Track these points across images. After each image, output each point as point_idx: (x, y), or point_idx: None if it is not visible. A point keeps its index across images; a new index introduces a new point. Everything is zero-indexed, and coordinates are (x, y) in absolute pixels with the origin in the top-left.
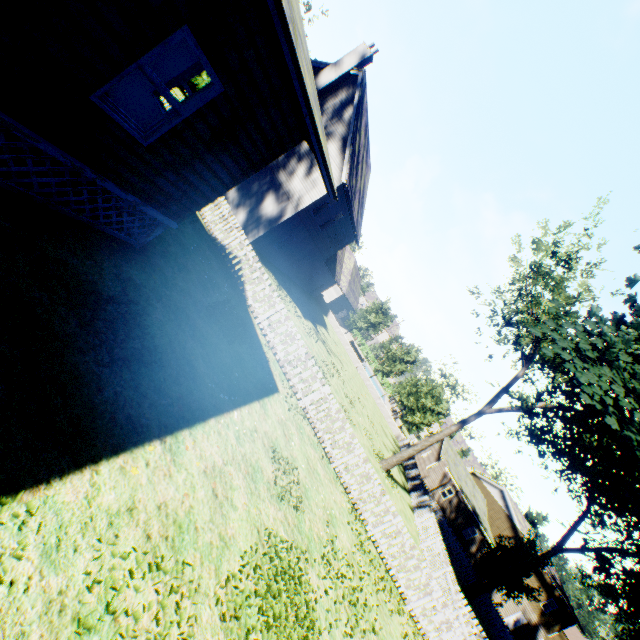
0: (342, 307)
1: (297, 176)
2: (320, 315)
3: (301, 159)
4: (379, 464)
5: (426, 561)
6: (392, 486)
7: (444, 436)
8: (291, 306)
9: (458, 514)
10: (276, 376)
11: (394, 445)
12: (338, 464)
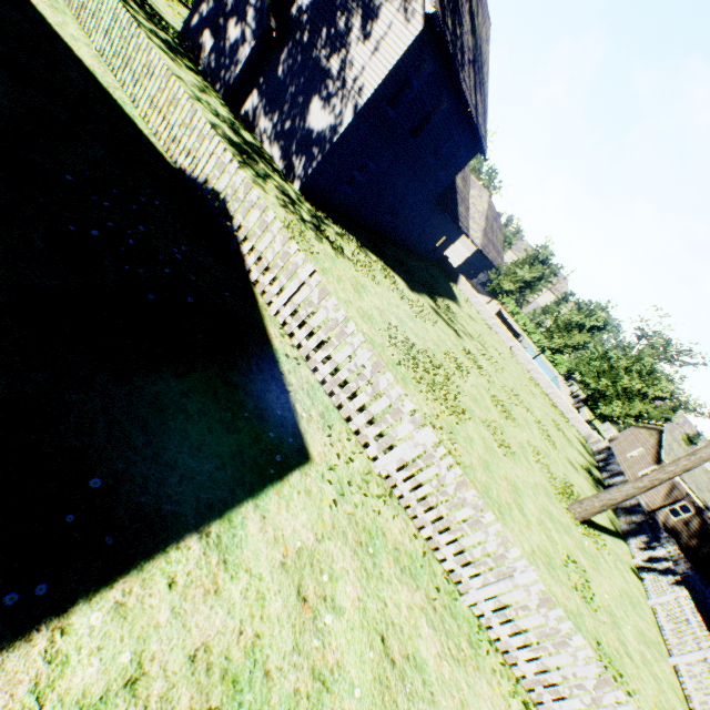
0: (479, 269)
1: (348, 44)
2: (444, 284)
3: (349, 9)
4: (567, 511)
5: (692, 704)
6: (597, 547)
7: (700, 462)
8: (383, 276)
9: (703, 541)
10: (309, 422)
11: (584, 454)
12: (477, 599)
